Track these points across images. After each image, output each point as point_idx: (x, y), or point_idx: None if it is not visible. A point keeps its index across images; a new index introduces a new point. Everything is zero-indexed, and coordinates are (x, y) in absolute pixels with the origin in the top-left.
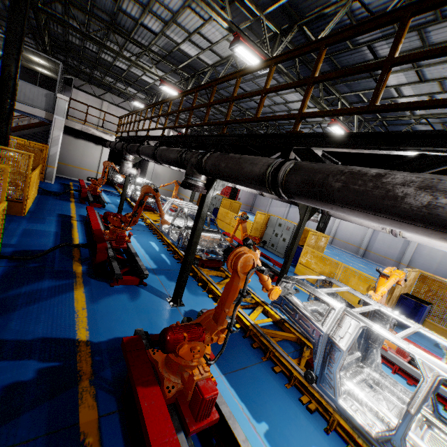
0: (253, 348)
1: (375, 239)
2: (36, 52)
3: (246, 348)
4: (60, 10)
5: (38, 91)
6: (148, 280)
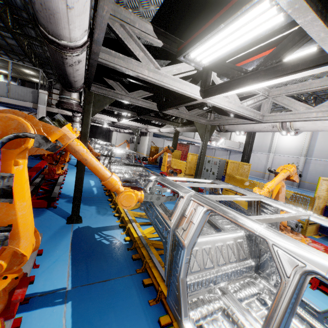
0: (132, 260)
1: (307, 170)
2: (24, 65)
3: (124, 260)
4: (34, 34)
5: (27, 90)
6: (62, 204)
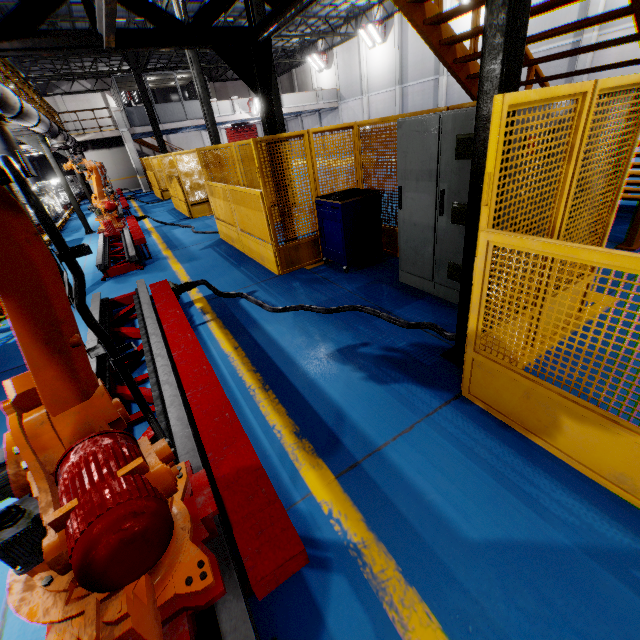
0: None
1: (407, 110)
2: None
3: None
4: None
5: None
6: None
